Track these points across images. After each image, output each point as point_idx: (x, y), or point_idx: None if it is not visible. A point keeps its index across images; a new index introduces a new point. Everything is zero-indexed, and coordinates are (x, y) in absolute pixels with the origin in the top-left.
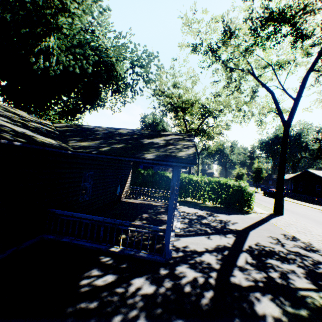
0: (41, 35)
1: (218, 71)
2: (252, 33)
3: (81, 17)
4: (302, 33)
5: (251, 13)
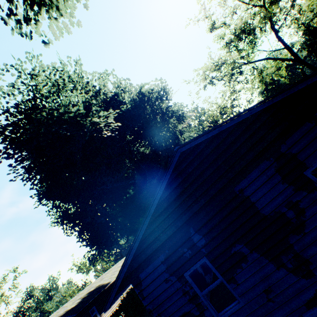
0: (178, 139)
1: (232, 80)
2: (237, 52)
3: (186, 116)
4: (254, 29)
5: (229, 47)
